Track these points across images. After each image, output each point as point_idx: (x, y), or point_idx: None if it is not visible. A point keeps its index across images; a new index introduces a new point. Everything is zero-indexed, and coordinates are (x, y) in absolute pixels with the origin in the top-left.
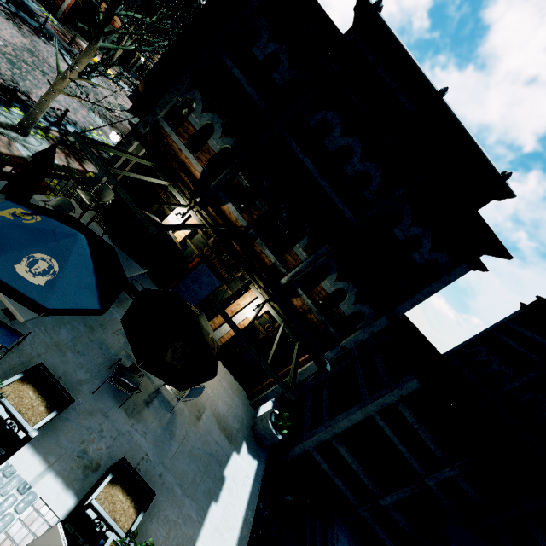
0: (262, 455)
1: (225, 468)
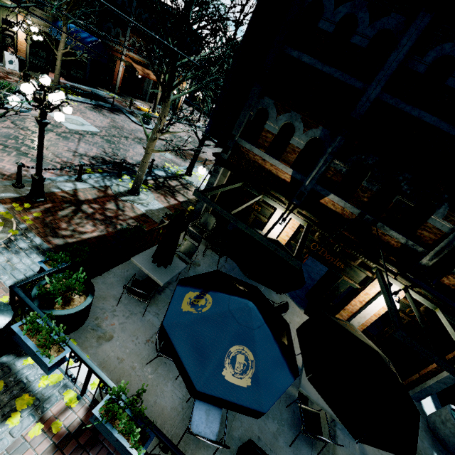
0: None
1: None
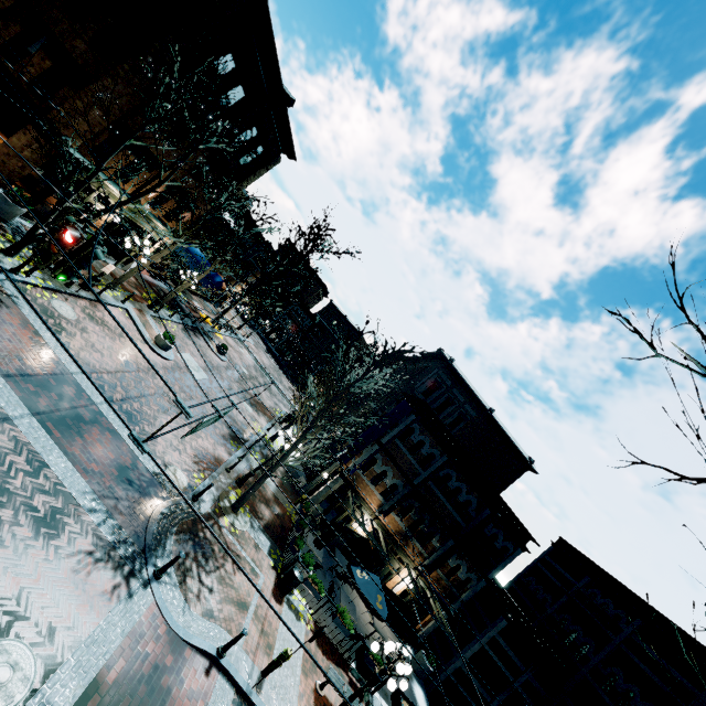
0: (422, 685)
1: (415, 694)
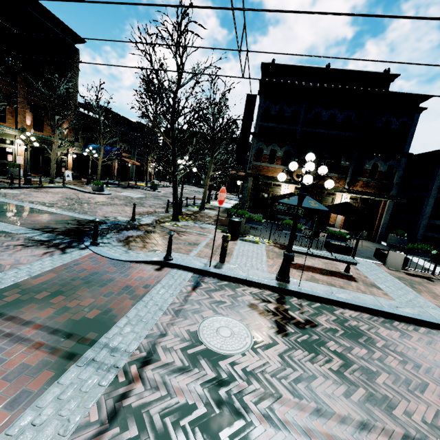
0: None
1: None
